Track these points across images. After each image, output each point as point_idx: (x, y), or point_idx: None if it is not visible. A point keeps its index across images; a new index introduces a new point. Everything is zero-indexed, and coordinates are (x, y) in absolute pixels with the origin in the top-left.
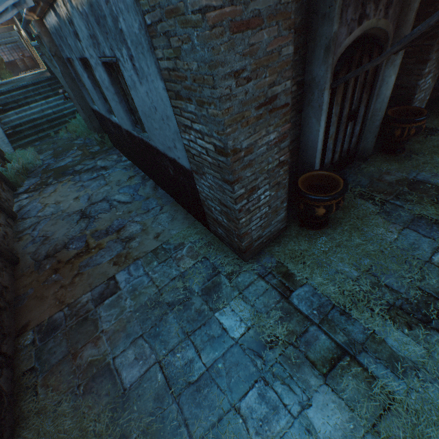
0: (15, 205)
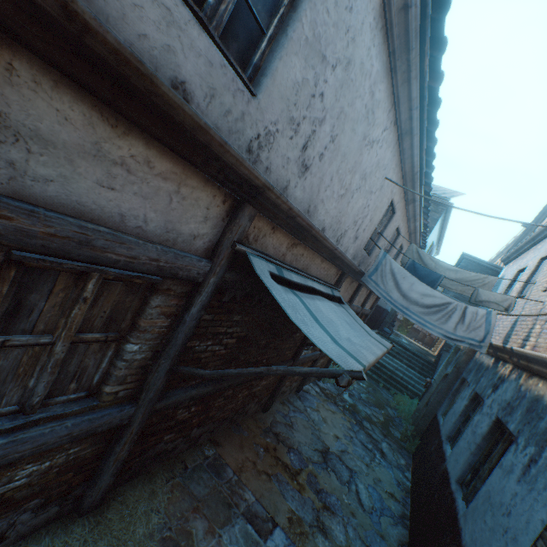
0: (307, 385)
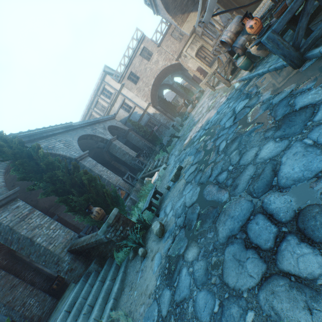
0: None
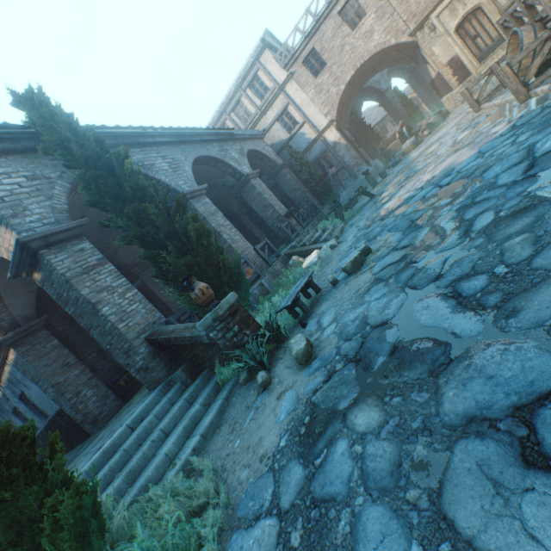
0: None
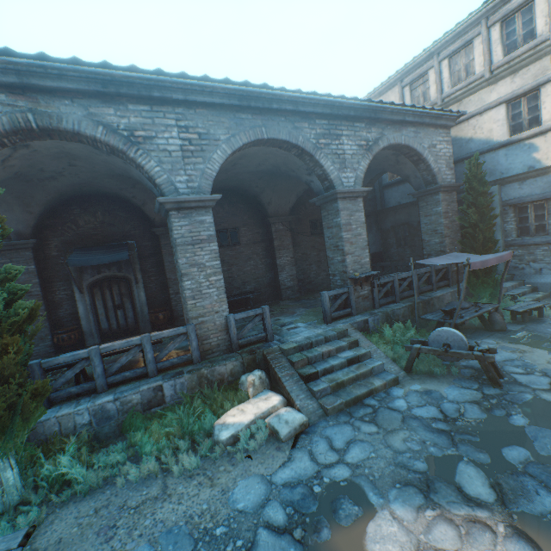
0: None
